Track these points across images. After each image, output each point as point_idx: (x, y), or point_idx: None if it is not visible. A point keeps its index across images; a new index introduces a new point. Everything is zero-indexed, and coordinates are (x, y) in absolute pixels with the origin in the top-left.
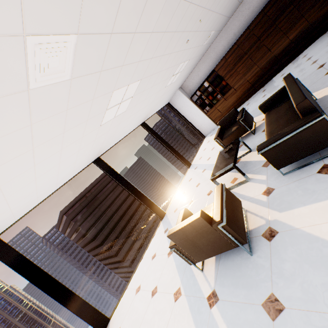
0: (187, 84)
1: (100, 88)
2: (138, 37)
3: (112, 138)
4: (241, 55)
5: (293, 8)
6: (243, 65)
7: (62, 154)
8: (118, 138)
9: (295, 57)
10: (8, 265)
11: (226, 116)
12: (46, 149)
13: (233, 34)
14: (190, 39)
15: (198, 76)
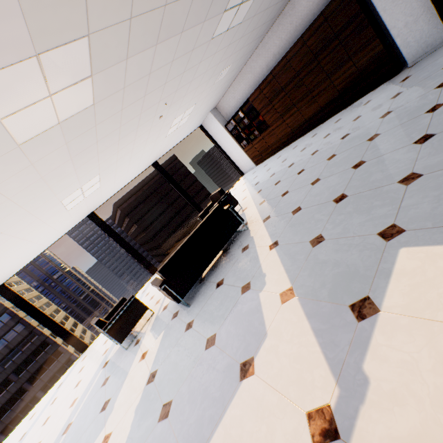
0: (223, 106)
1: (40, 213)
2: (58, 183)
3: (102, 198)
4: (278, 89)
5: (339, 45)
6: (281, 103)
7: (33, 240)
8: (113, 192)
9: (340, 109)
10: (13, 304)
11: (214, 194)
12: (11, 250)
13: (273, 55)
14: (167, 111)
15: (234, 99)
